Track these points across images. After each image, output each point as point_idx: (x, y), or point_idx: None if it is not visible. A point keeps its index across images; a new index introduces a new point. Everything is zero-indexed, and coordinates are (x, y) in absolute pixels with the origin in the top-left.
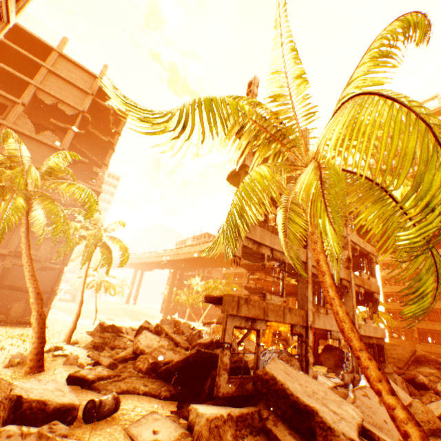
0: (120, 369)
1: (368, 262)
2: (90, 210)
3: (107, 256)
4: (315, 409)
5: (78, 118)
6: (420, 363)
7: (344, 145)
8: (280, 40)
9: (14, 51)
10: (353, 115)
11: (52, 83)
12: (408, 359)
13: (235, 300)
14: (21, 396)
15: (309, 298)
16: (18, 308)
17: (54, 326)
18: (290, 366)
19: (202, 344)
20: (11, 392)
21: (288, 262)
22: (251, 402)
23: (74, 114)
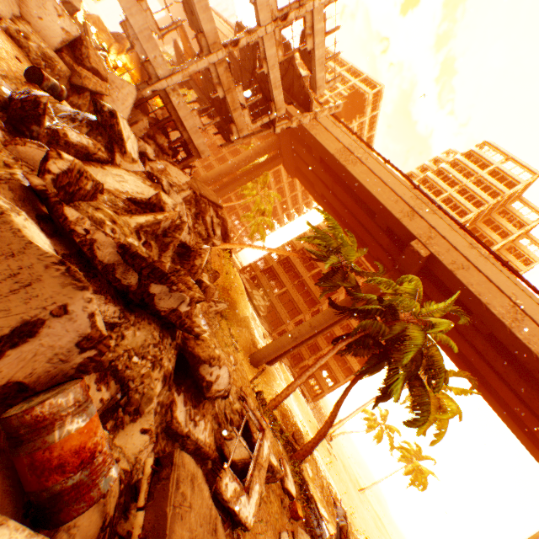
0: None
1: (263, 107)
2: None
3: None
4: None
5: None
6: None
7: None
8: None
9: None
10: None
11: None
12: (206, 198)
13: None
14: None
15: None
16: None
17: None
18: None
19: None
20: None
21: None
22: None
23: None
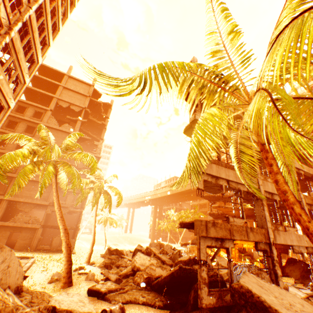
0: (124, 283)
1: None
2: (93, 168)
3: (108, 200)
4: None
5: (82, 112)
6: None
7: (292, 62)
8: (210, 6)
9: (44, 80)
10: (296, 34)
11: (65, 94)
12: None
13: (204, 224)
14: (55, 307)
15: (266, 218)
16: (56, 240)
17: (79, 251)
18: (262, 280)
19: (182, 262)
20: (48, 303)
21: (243, 189)
22: (232, 312)
23: (80, 110)
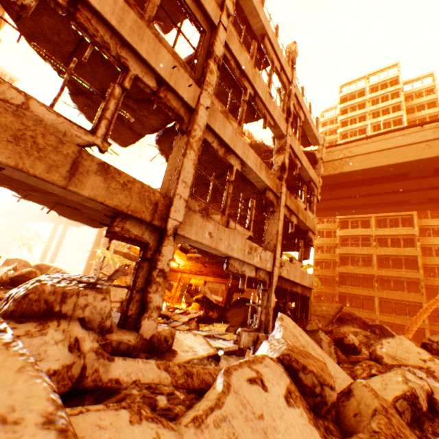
0: None
1: (309, 193)
2: None
3: None
4: None
5: None
6: (344, 322)
7: None
8: None
9: None
10: None
11: None
12: (333, 316)
13: None
14: None
15: (183, 176)
16: None
17: None
18: None
19: None
20: None
21: (139, 75)
22: None
23: None
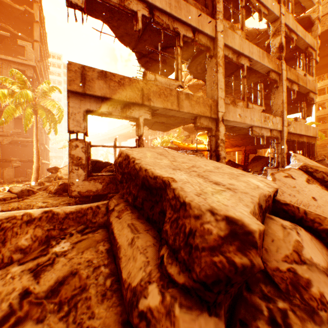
0: (37, 194)
1: (307, 59)
2: None
3: (45, 117)
4: (167, 180)
5: None
6: None
7: None
8: None
9: None
10: None
11: None
12: None
13: (77, 70)
14: None
15: (219, 85)
16: (8, 172)
17: None
18: (177, 152)
19: None
20: None
21: (184, 34)
22: None
23: None
